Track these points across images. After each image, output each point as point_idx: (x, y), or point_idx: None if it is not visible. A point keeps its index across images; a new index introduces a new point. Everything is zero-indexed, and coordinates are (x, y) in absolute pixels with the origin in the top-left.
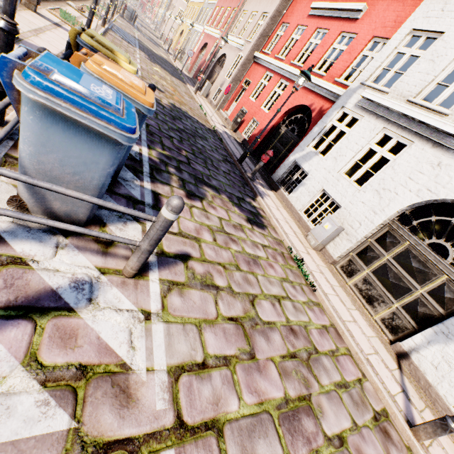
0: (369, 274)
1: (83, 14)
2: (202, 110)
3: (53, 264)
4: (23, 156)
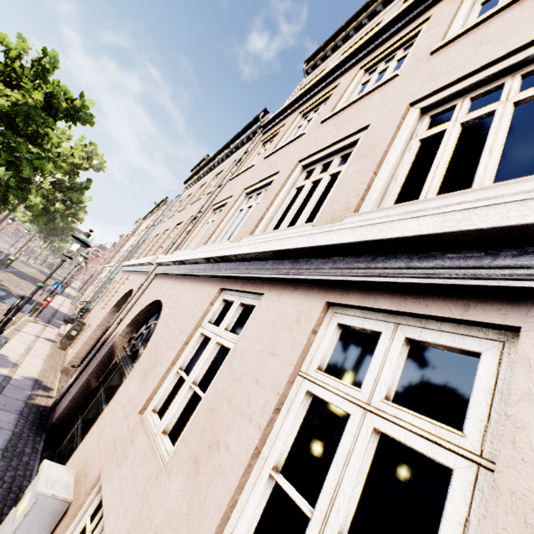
0: None
1: None
2: None
3: None
4: None
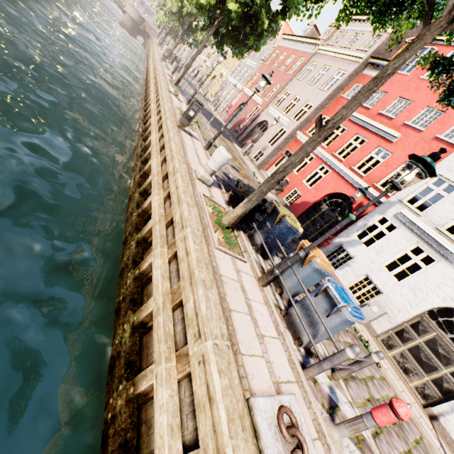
0: (405, 350)
1: (179, 98)
2: (255, 177)
3: (320, 379)
4: (321, 330)
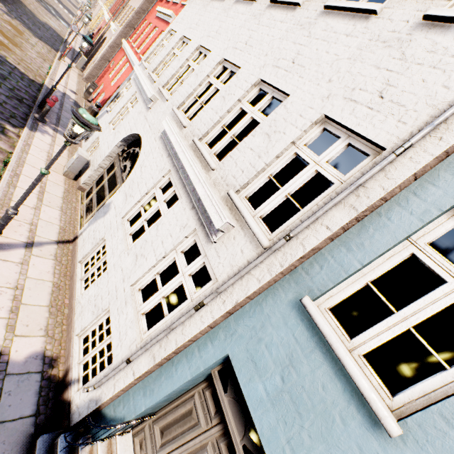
0: (95, 193)
1: None
2: (49, 70)
3: None
4: None
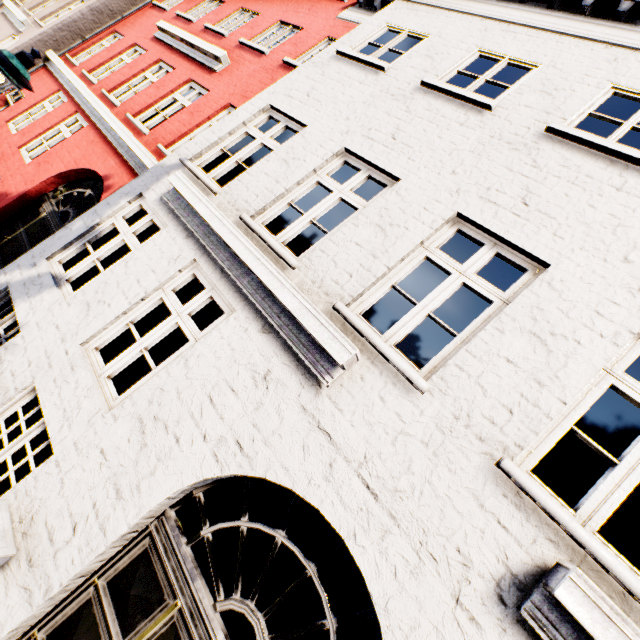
0: None
1: None
2: None
3: None
4: None
